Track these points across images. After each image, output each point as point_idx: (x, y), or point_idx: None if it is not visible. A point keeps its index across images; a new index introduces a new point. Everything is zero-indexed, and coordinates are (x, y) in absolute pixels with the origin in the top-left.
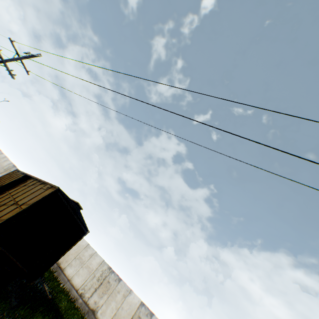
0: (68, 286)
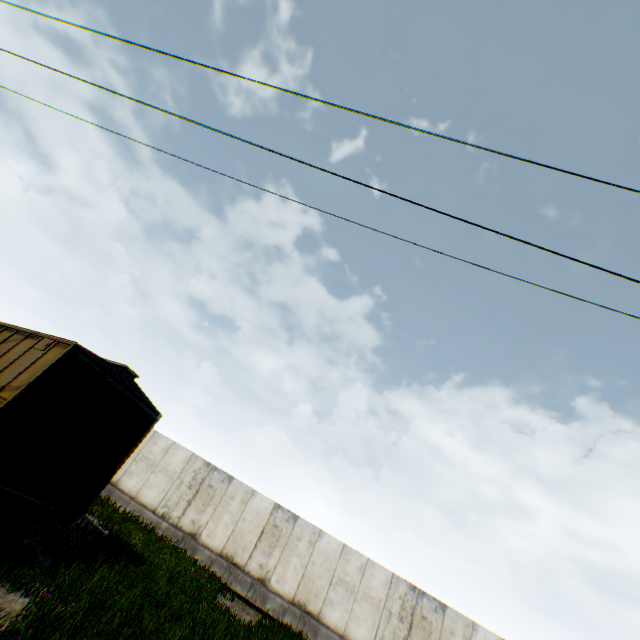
0: (135, 508)
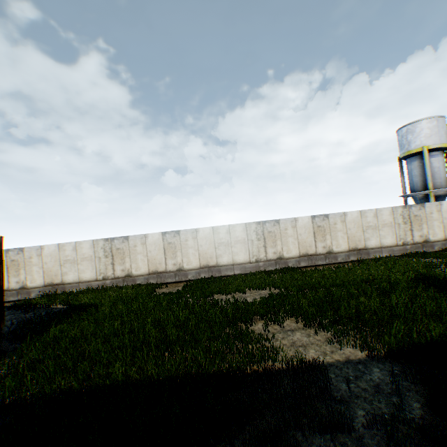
0: (85, 286)
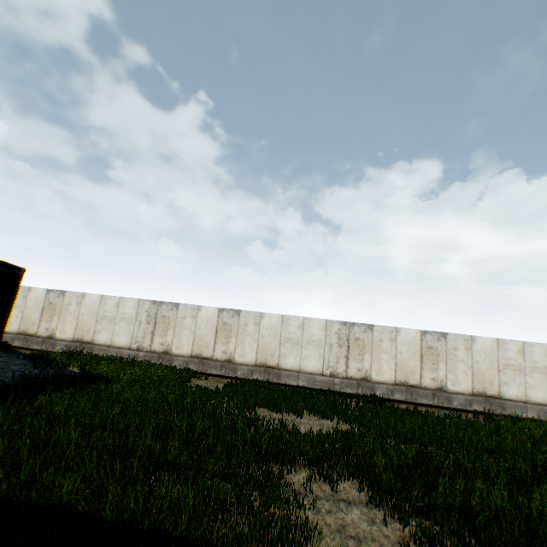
0: (114, 352)
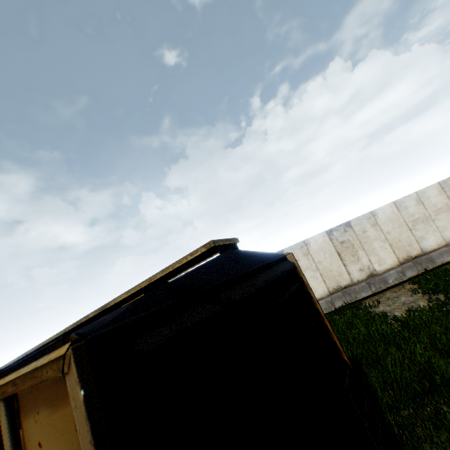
0: None
